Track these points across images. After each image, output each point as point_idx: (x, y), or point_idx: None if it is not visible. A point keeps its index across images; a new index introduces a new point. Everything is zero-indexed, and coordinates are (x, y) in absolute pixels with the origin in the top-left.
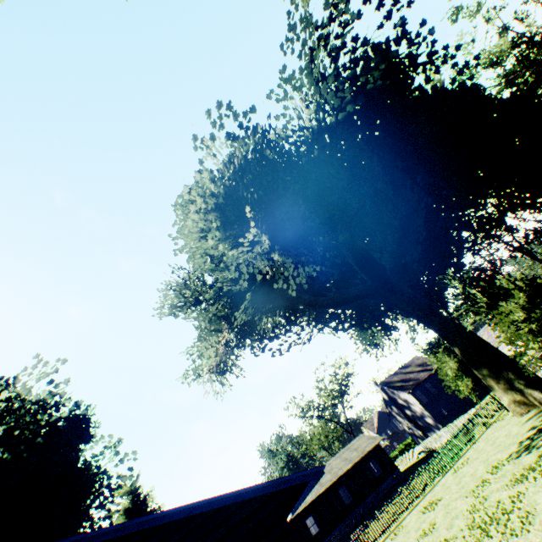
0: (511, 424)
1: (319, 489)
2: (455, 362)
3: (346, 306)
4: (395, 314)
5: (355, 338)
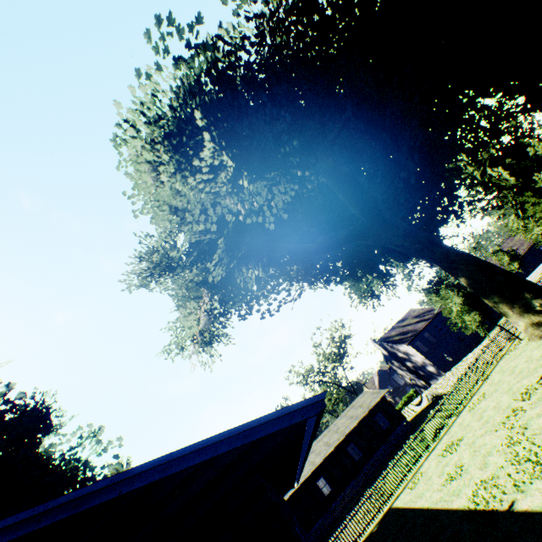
0: (530, 350)
1: (327, 450)
2: (459, 297)
3: (337, 256)
4: (389, 262)
5: (349, 292)
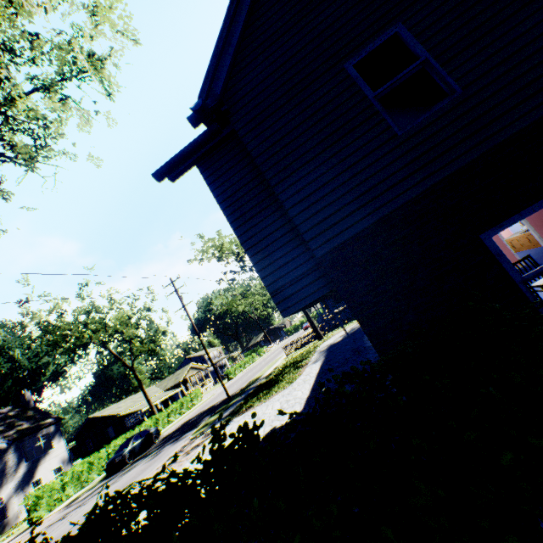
0: None
1: None
2: None
3: None
4: None
5: None
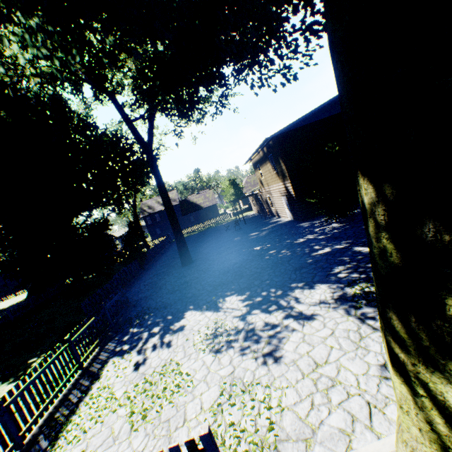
0: None
1: None
2: None
3: None
4: None
5: None
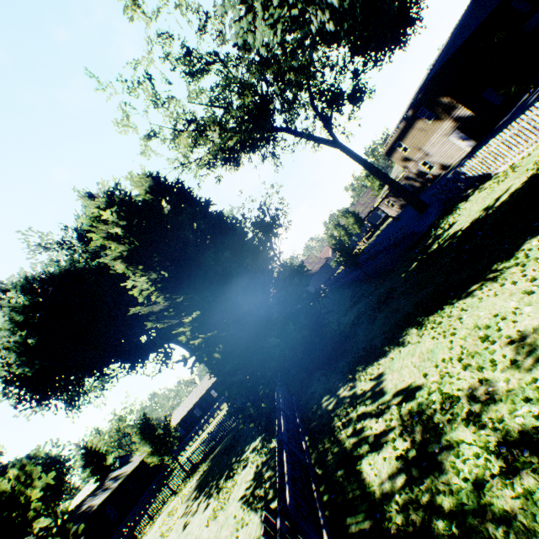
0: None
1: (199, 396)
2: None
3: None
4: None
5: None
